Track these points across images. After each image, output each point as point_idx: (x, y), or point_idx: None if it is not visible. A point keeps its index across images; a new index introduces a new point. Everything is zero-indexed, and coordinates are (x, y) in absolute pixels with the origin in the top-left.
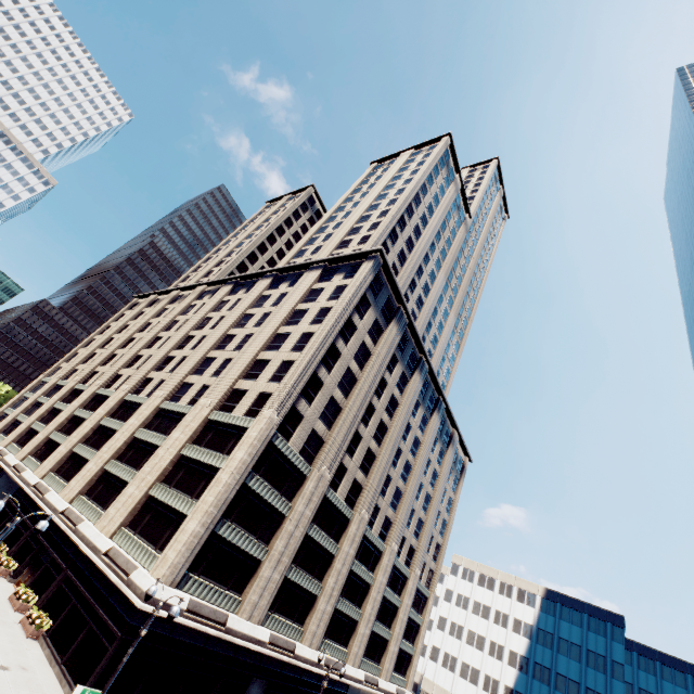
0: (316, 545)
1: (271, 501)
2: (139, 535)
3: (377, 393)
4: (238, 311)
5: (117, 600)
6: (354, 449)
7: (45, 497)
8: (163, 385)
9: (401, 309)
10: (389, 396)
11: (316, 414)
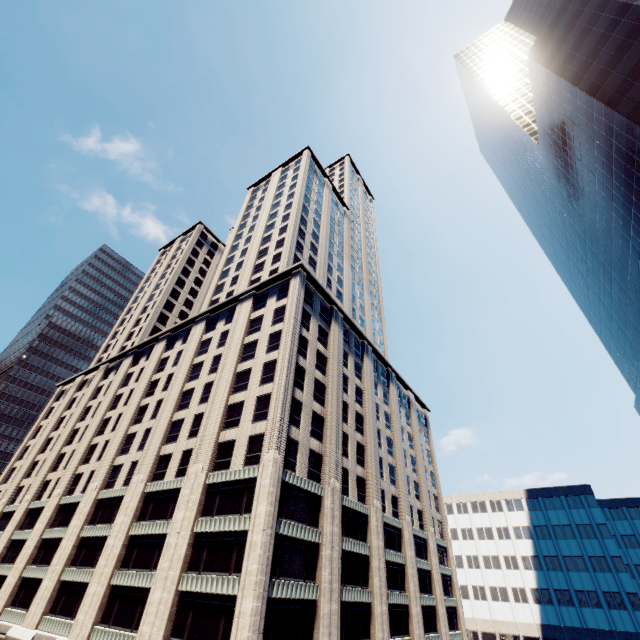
0: (351, 556)
1: (303, 537)
2: None
3: (344, 389)
4: (185, 365)
5: None
6: (346, 449)
7: None
8: (138, 468)
9: (334, 308)
10: (353, 387)
11: (307, 434)
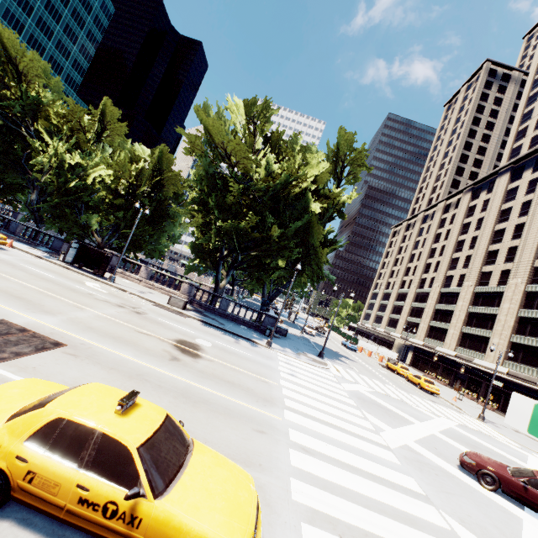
0: None
1: None
2: (521, 363)
3: None
4: (493, 211)
5: (536, 395)
6: None
7: (436, 349)
8: (466, 278)
9: None
10: None
11: None
